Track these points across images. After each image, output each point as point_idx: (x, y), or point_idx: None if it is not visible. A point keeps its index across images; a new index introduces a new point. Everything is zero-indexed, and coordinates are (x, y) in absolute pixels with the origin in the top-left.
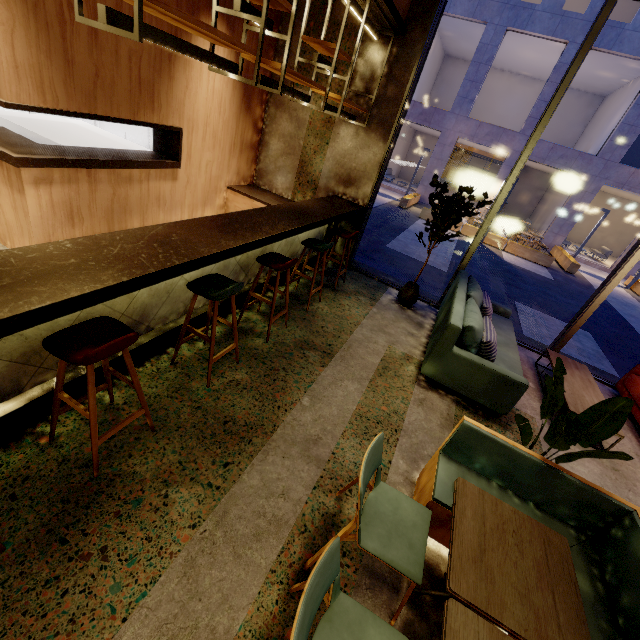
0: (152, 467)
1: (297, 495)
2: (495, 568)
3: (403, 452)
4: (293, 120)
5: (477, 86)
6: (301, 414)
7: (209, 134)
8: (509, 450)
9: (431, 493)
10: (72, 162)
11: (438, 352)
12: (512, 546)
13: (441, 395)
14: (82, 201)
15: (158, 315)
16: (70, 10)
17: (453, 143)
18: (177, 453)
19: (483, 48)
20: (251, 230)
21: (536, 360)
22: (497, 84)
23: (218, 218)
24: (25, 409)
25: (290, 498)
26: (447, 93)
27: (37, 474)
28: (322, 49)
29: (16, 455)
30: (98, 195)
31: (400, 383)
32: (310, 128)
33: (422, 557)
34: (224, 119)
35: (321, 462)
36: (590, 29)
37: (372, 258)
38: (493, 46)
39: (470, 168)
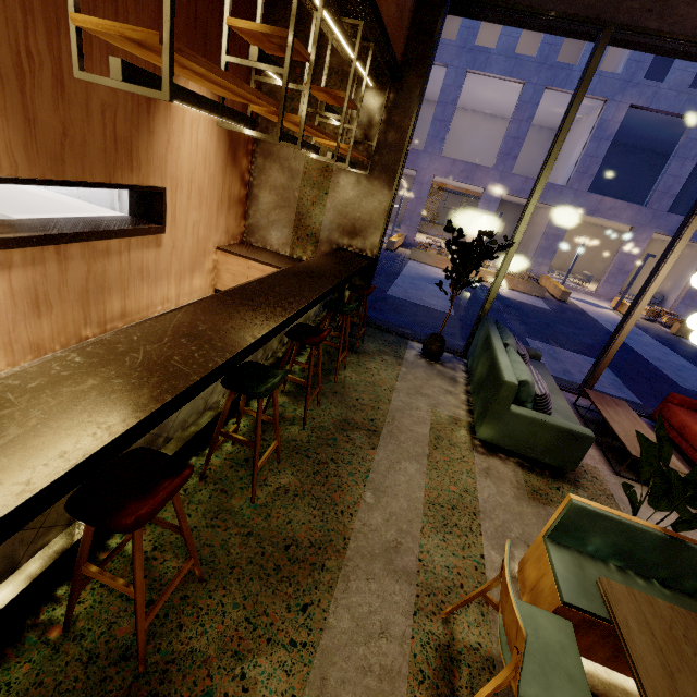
0: (213, 636)
1: (399, 629)
2: (694, 696)
3: (491, 540)
4: (285, 170)
5: (446, 125)
6: (369, 516)
7: (194, 192)
8: (627, 526)
9: (556, 595)
10: (37, 239)
11: (495, 413)
12: (693, 658)
13: (503, 459)
14: (50, 284)
15: (177, 420)
16: (30, 60)
17: (430, 181)
18: (240, 606)
19: (447, 89)
20: (279, 303)
21: (573, 401)
22: (462, 122)
23: (238, 293)
24: (24, 594)
25: (392, 636)
26: (415, 132)
27: (56, 691)
28: (326, 97)
29: (18, 668)
30: (69, 275)
31: (458, 453)
32: (305, 178)
33: (588, 691)
34: (210, 174)
35: (411, 575)
36: (584, 73)
37: (377, 309)
38: (456, 87)
39: (447, 204)
